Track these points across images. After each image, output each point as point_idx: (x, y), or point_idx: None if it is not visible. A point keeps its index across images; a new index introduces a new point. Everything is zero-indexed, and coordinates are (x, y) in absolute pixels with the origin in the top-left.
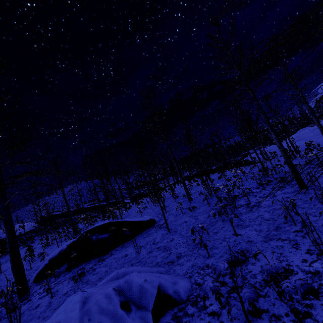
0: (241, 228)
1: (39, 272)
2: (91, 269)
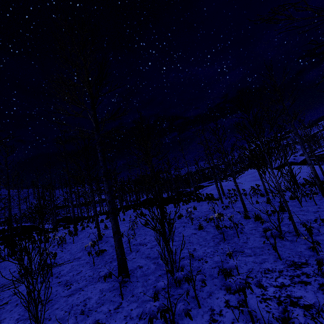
0: None
1: None
2: None
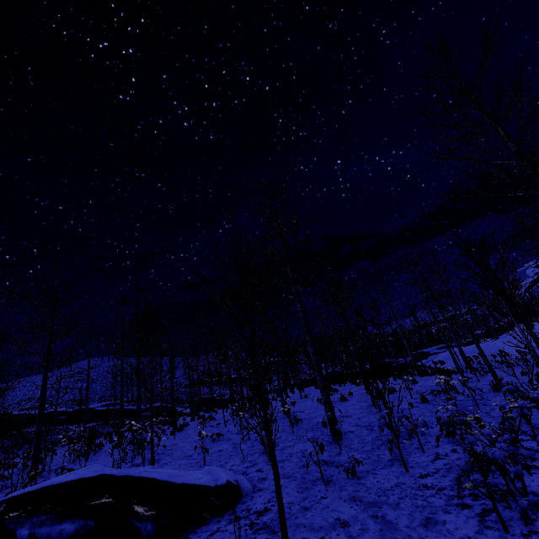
0: None
1: None
2: None
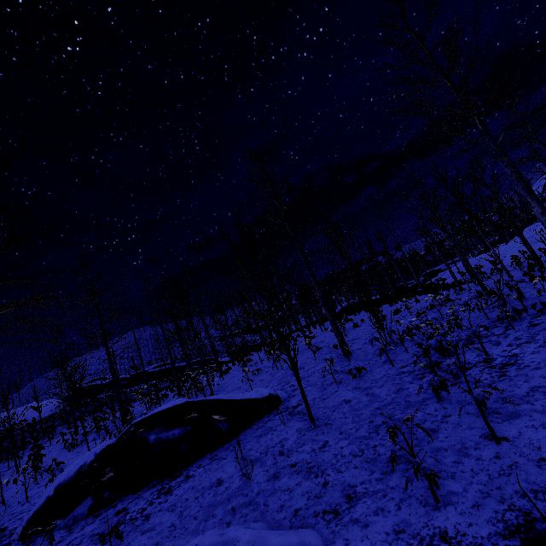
0: (501, 421)
1: (33, 515)
2: (141, 514)
